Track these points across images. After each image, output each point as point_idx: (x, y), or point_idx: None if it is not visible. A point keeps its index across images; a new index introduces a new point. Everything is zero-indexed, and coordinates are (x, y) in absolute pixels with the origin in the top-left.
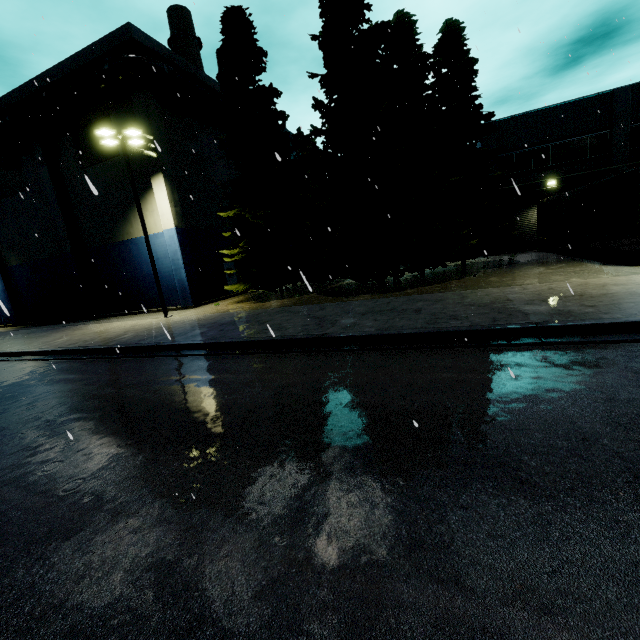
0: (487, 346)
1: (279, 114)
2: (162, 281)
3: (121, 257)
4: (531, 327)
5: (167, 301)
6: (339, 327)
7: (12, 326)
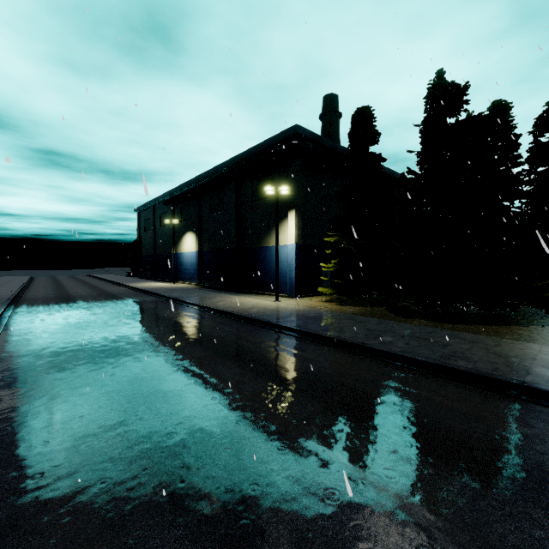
0: (472, 386)
1: (382, 173)
2: (280, 276)
3: (260, 256)
4: (515, 383)
5: (280, 289)
6: (378, 341)
7: (196, 285)
